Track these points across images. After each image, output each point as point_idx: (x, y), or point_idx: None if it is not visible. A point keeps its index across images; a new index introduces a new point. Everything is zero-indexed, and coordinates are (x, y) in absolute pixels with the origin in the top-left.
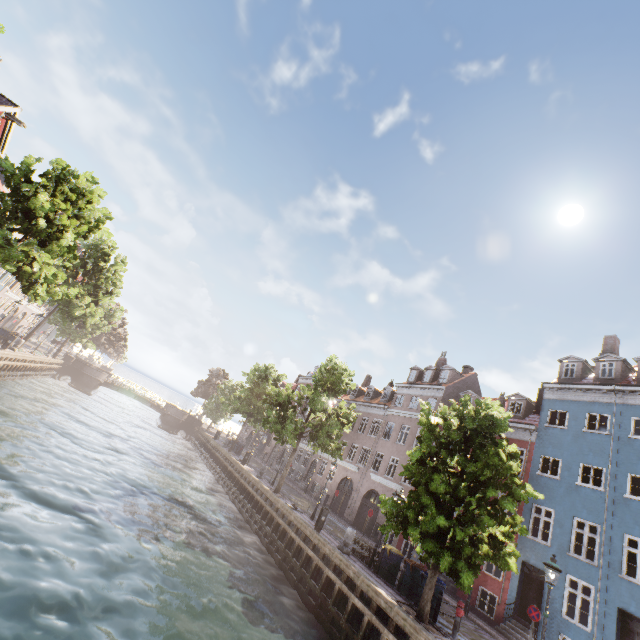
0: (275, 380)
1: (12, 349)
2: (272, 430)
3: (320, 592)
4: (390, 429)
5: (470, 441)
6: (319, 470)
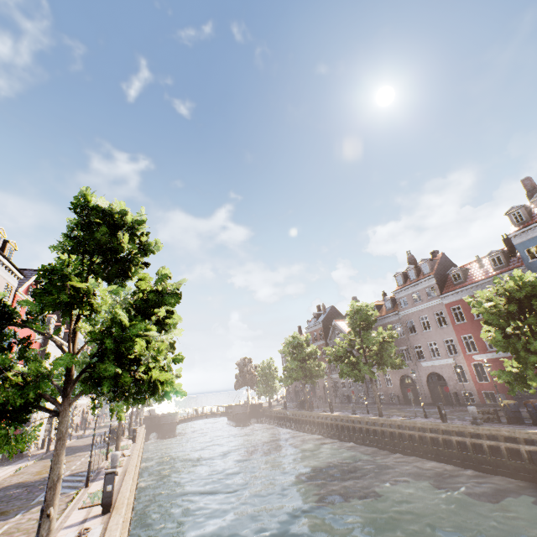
0: (305, 342)
1: (131, 438)
2: (352, 377)
3: (491, 458)
4: (411, 325)
5: (524, 305)
6: (375, 383)
